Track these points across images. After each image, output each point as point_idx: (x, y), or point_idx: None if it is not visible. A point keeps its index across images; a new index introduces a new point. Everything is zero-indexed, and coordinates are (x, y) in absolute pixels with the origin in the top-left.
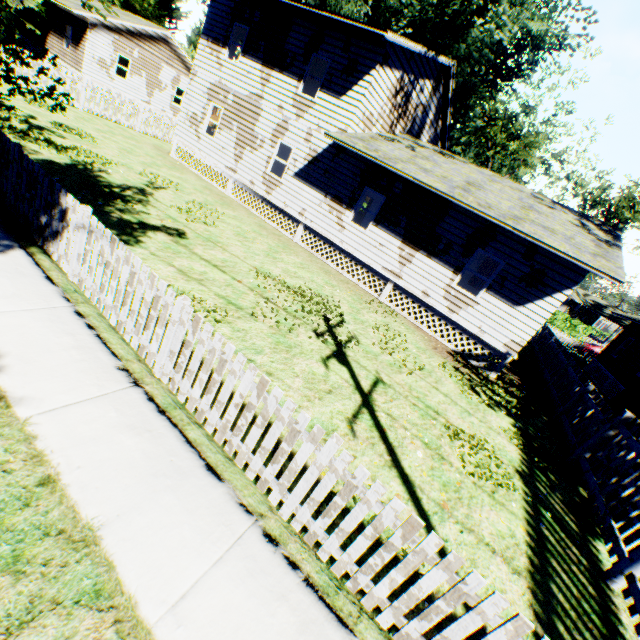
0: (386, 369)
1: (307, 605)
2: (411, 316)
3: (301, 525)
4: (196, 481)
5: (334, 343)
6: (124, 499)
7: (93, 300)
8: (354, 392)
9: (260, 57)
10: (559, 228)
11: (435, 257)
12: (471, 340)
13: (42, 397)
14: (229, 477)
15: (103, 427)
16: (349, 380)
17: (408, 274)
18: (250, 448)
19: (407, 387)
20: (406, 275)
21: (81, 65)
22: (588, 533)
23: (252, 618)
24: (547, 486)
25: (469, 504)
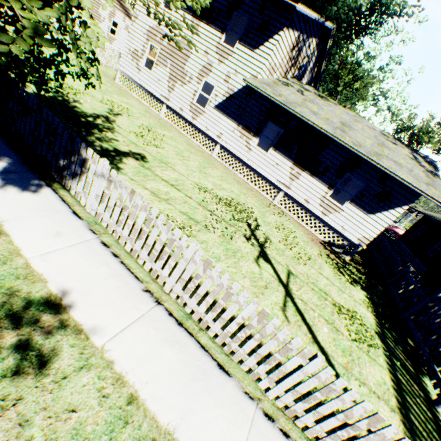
0: (291, 262)
1: None
2: (295, 215)
3: (284, 404)
4: (216, 379)
5: (258, 245)
6: (180, 404)
7: (109, 230)
8: (279, 285)
9: (191, 9)
10: (403, 162)
11: (316, 176)
12: (335, 234)
13: (105, 325)
14: (233, 372)
15: (150, 344)
16: (274, 275)
17: (295, 187)
18: (246, 351)
19: (305, 275)
20: (294, 187)
21: None
22: (419, 372)
23: None
24: (392, 341)
25: (358, 363)
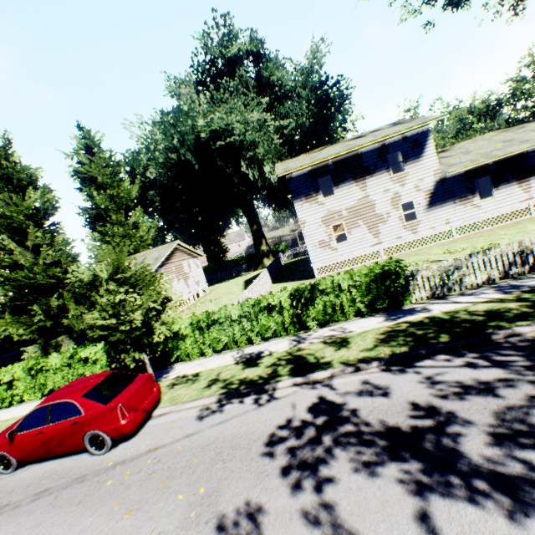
0: None
1: None
2: None
3: None
4: None
5: None
6: None
7: None
8: None
9: (350, 181)
10: None
11: None
12: None
13: None
14: None
15: None
16: None
17: (534, 193)
18: None
19: None
20: (534, 194)
21: None
22: None
23: None
24: None
25: None
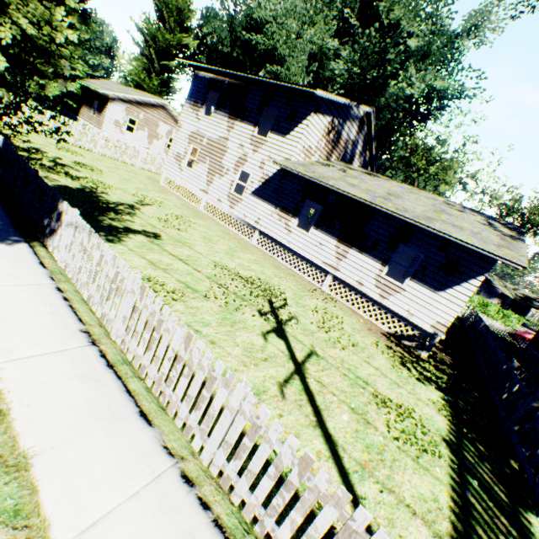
0: (321, 344)
1: None
2: (349, 302)
3: (217, 469)
4: (128, 424)
5: (275, 321)
6: (60, 434)
7: (73, 280)
8: (288, 361)
9: (227, 112)
10: (467, 226)
11: (365, 252)
12: (402, 322)
13: (12, 349)
14: (159, 423)
15: (57, 375)
16: (285, 351)
17: (344, 267)
18: (179, 397)
19: (339, 360)
20: (342, 268)
21: (102, 125)
22: (519, 504)
23: None
24: (475, 456)
25: (391, 466)
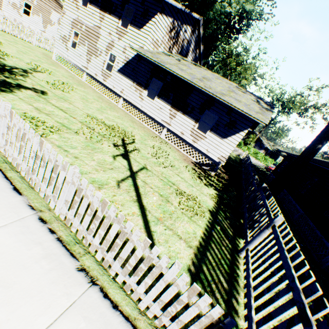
0: (151, 164)
1: (54, 248)
2: (175, 145)
3: (63, 216)
4: (4, 193)
5: (124, 150)
6: None
7: None
8: (127, 171)
9: (99, 5)
10: (244, 101)
11: (186, 114)
12: (203, 156)
13: None
14: (27, 194)
15: None
16: (126, 166)
17: (174, 123)
18: (40, 180)
19: (160, 172)
20: (173, 124)
21: (1, 5)
22: (237, 236)
23: (15, 250)
24: (223, 217)
25: (175, 220)
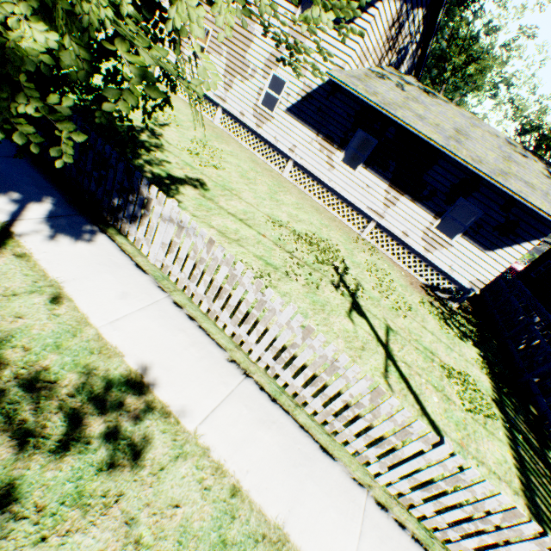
0: (389, 314)
1: None
2: (389, 252)
3: (397, 491)
4: (320, 464)
5: (348, 294)
6: (286, 494)
7: (180, 286)
8: (377, 345)
9: None
10: (536, 182)
11: (419, 202)
12: (440, 276)
13: (194, 405)
14: (338, 455)
15: (245, 426)
16: (370, 332)
17: (391, 215)
18: (353, 432)
19: (407, 331)
20: (389, 216)
21: None
22: (544, 447)
23: None
24: (512, 409)
25: (475, 439)
